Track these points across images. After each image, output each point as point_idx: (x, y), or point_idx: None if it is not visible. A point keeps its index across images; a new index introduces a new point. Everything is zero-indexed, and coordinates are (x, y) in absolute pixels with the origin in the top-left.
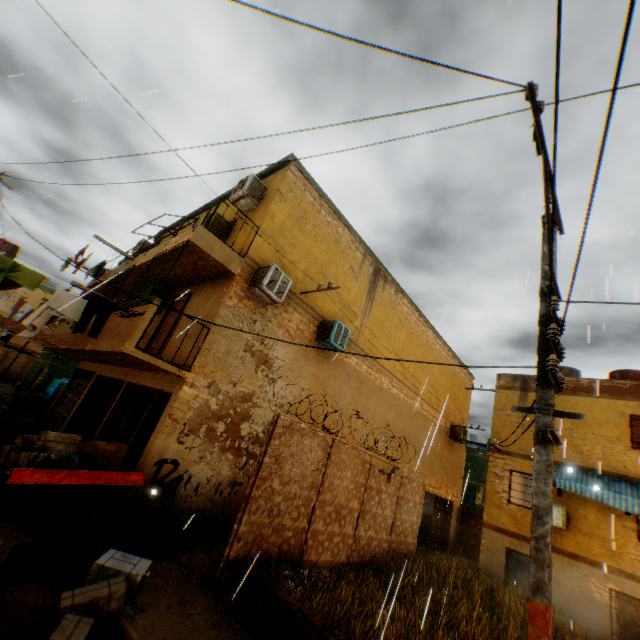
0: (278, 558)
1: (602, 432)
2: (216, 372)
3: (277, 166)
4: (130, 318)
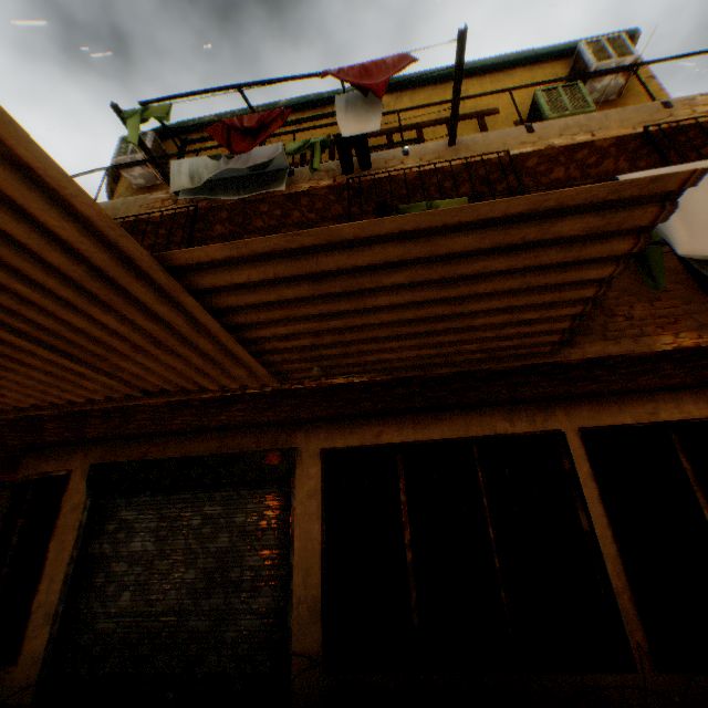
0: None
1: None
2: None
3: None
4: None
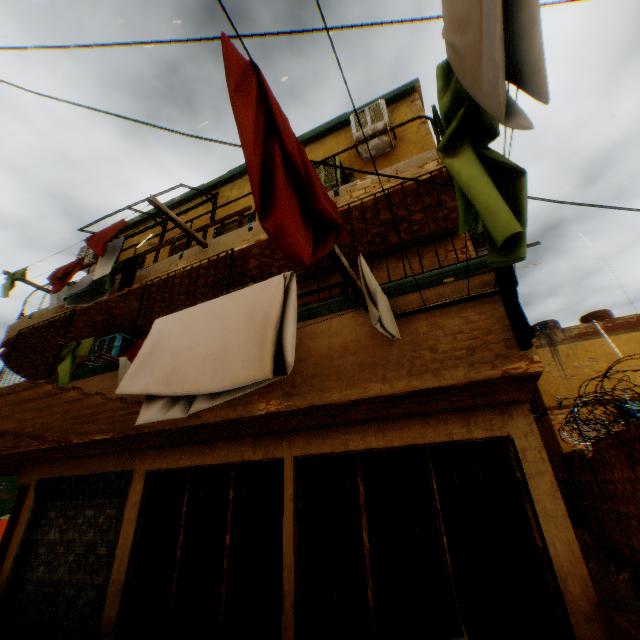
0: None
1: (634, 362)
2: None
3: (391, 99)
4: (421, 314)
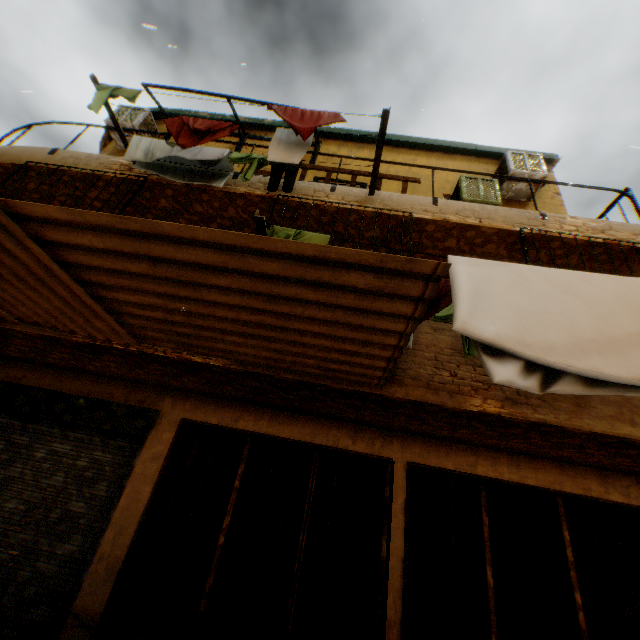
0: None
1: None
2: None
3: None
4: None
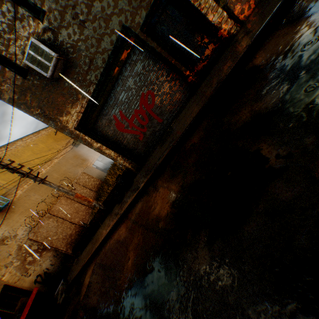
0: (79, 235)
1: None
2: (1, 264)
3: None
4: None
